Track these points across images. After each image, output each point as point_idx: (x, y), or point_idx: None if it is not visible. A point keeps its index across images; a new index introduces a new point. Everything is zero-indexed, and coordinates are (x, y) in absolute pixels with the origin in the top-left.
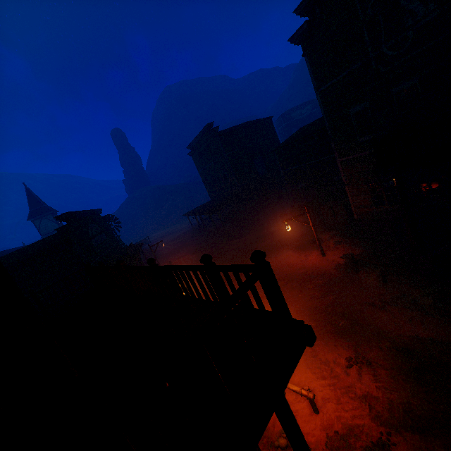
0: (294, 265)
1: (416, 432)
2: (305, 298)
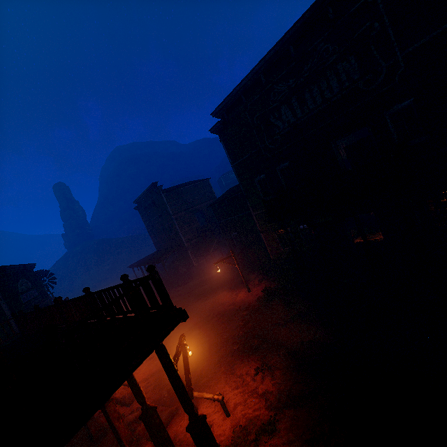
0: (226, 302)
1: (292, 407)
2: (231, 328)
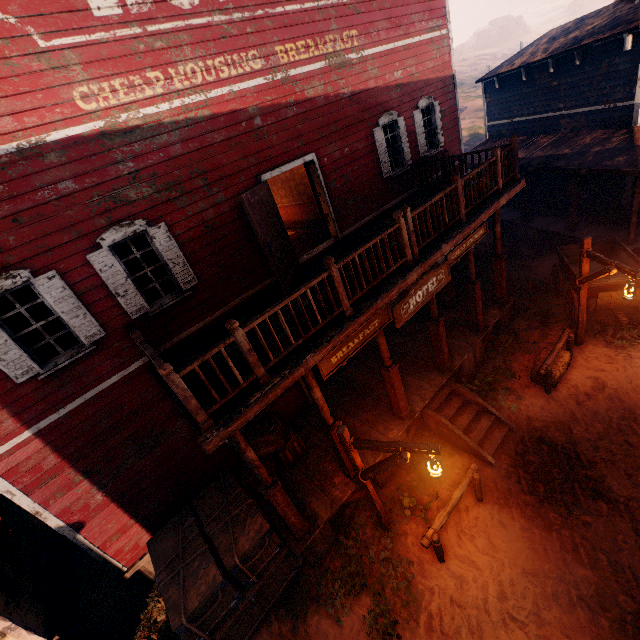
0: None
1: None
2: None
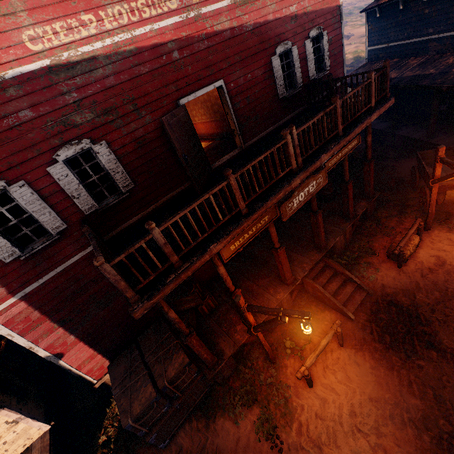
0: None
1: None
2: None
